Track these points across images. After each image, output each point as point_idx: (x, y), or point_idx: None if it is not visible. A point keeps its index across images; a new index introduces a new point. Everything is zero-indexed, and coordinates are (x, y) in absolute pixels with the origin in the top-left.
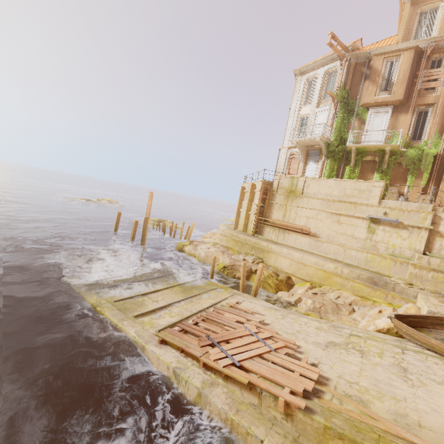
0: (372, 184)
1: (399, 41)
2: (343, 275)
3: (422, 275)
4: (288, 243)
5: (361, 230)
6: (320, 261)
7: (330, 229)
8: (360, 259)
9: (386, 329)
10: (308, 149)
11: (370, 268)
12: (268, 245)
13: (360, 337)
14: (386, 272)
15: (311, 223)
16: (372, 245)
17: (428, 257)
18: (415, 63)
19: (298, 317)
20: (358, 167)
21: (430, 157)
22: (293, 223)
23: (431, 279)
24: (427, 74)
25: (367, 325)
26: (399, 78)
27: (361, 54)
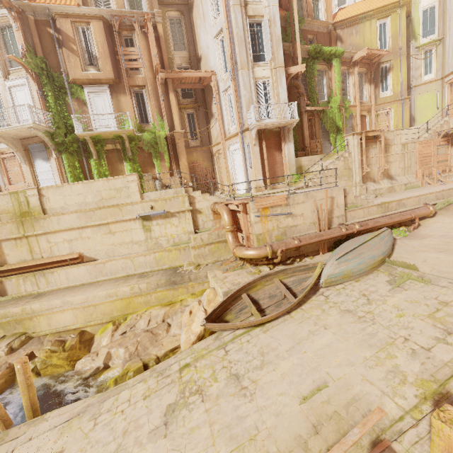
0: (125, 179)
1: (80, 3)
2: (143, 292)
3: (202, 253)
4: (58, 286)
5: (138, 232)
6: (111, 290)
7: (106, 244)
8: (150, 262)
9: (203, 331)
10: (24, 143)
11: (163, 266)
12: (23, 309)
13: (189, 365)
14: (177, 263)
15: (77, 246)
16: (155, 243)
17: (199, 235)
18: (110, 37)
19: (116, 397)
20: (103, 159)
21: (163, 139)
22: (52, 256)
23: (209, 252)
24: (125, 52)
25: (188, 338)
26: (100, 52)
27: (37, 7)
